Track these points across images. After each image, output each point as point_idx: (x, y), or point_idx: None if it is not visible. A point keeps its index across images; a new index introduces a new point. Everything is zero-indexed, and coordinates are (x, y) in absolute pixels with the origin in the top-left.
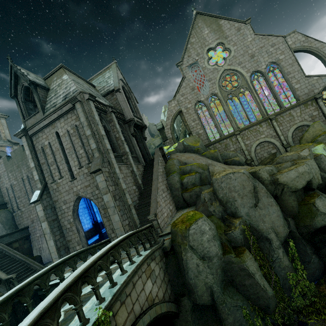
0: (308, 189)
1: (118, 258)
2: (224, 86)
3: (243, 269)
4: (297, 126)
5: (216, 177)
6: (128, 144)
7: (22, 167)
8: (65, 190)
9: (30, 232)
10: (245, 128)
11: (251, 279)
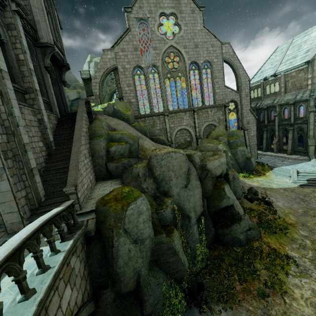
0: (219, 176)
1: (18, 272)
2: (167, 63)
3: (171, 248)
4: (209, 123)
5: (156, 153)
6: (37, 80)
7: None
8: None
9: None
10: (173, 112)
11: (175, 257)
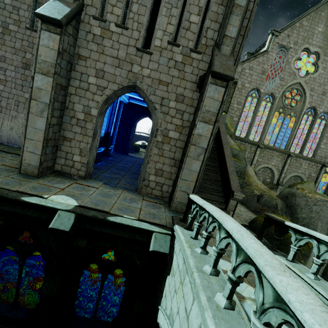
0: None
1: None
2: (285, 97)
3: None
4: (297, 174)
5: (305, 193)
6: None
7: None
8: (115, 55)
9: None
10: (269, 147)
11: None
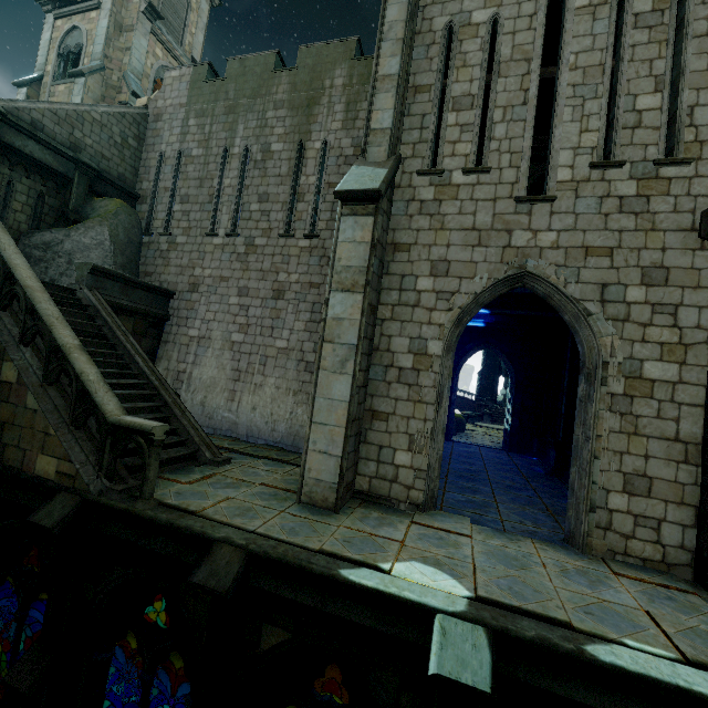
0: None
1: None
2: None
3: None
4: None
5: None
6: None
7: (244, 116)
8: (468, 224)
9: (171, 312)
10: None
11: None
